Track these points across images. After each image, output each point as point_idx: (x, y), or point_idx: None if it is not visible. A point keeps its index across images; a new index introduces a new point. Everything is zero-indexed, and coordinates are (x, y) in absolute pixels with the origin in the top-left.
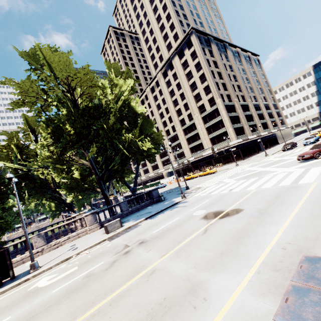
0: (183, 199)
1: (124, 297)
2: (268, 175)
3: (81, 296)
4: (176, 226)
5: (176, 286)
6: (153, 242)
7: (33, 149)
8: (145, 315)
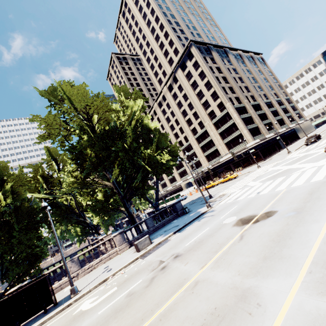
0: (209, 209)
1: (173, 311)
2: (296, 173)
3: (128, 314)
4: (208, 237)
5: (224, 295)
6: (188, 255)
7: (57, 177)
8: (199, 325)
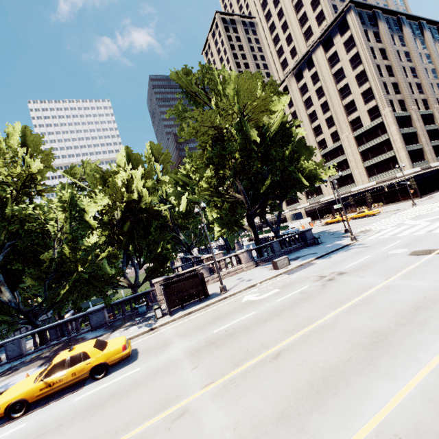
0: (355, 242)
1: (374, 298)
2: None
3: (318, 301)
4: (375, 262)
5: (430, 291)
6: (357, 272)
7: (163, 182)
8: (413, 303)
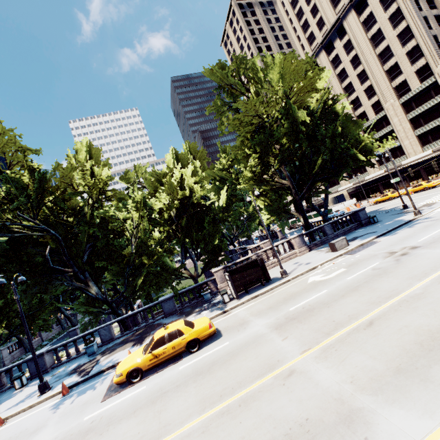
0: (419, 216)
1: None
2: None
3: (397, 274)
4: None
5: None
6: (435, 245)
7: (204, 178)
8: None
